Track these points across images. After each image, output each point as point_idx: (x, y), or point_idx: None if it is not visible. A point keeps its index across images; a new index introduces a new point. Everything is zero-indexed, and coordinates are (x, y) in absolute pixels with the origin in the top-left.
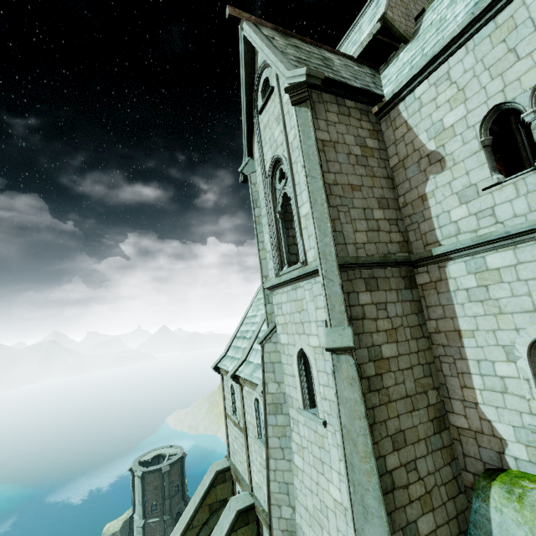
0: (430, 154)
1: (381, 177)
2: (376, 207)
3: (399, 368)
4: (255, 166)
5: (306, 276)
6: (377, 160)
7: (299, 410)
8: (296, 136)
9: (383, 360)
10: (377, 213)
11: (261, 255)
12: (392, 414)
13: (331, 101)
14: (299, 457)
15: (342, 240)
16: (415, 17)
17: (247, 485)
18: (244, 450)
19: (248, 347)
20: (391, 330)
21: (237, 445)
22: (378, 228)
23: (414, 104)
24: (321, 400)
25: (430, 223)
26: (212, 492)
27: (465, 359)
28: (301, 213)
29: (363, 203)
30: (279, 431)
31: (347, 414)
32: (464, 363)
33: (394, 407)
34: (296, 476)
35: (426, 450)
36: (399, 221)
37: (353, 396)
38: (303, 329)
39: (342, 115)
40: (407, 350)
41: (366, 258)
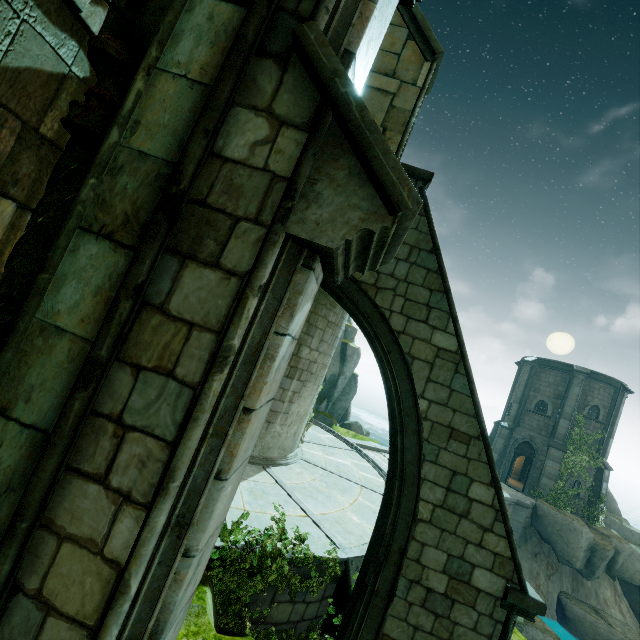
0: None
1: None
2: None
3: None
4: None
5: None
6: None
7: None
8: None
9: None
10: None
11: None
12: None
13: None
14: None
15: None
16: None
17: None
18: None
19: None
20: None
21: None
22: None
23: None
24: None
25: None
26: None
27: None
28: None
29: None
30: None
31: None
32: None
33: None
34: None
35: None
36: None
37: None
38: None
39: None
40: None
41: None
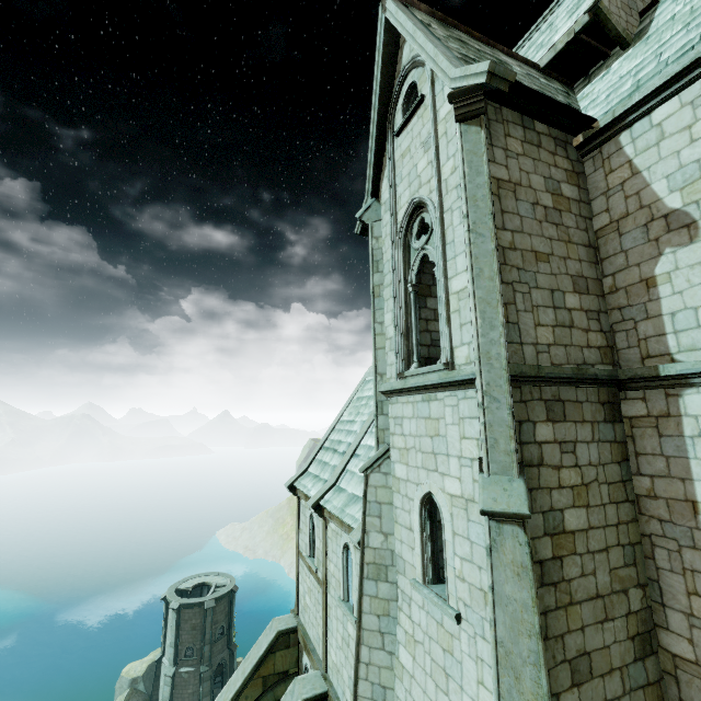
0: (669, 214)
1: (579, 245)
2: (570, 289)
3: (588, 550)
4: (380, 212)
5: (449, 385)
6: (575, 217)
7: (415, 585)
8: (455, 169)
9: (566, 535)
10: (570, 300)
11: (378, 343)
12: (573, 625)
13: (514, 121)
14: (407, 653)
15: (516, 337)
16: (641, 11)
17: (319, 661)
18: (321, 611)
19: (340, 467)
20: (580, 486)
21: (310, 600)
22: (571, 322)
23: (650, 134)
24: (454, 580)
25: (658, 323)
26: (269, 659)
27: (700, 550)
28: (452, 287)
29: (550, 281)
30: (379, 607)
31: (509, 623)
32: (698, 555)
33: (577, 613)
34: (400, 681)
35: (622, 688)
36: (601, 314)
37: (519, 596)
38: (435, 464)
39: (528, 144)
40: (602, 521)
41: (552, 369)
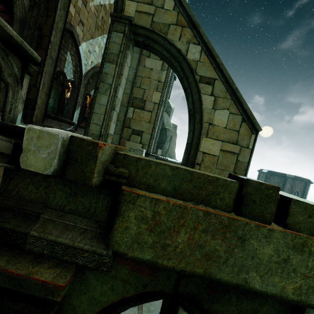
0: None
1: None
2: None
3: None
4: None
5: None
6: None
7: None
8: None
9: None
10: None
11: None
12: None
13: None
14: None
15: None
16: None
17: None
18: None
19: None
20: None
21: None
22: None
23: None
24: None
25: None
26: None
27: None
28: None
29: None
30: None
31: None
32: None
33: None
34: None
35: None
36: None
37: None
38: None
39: None
40: None
41: None
